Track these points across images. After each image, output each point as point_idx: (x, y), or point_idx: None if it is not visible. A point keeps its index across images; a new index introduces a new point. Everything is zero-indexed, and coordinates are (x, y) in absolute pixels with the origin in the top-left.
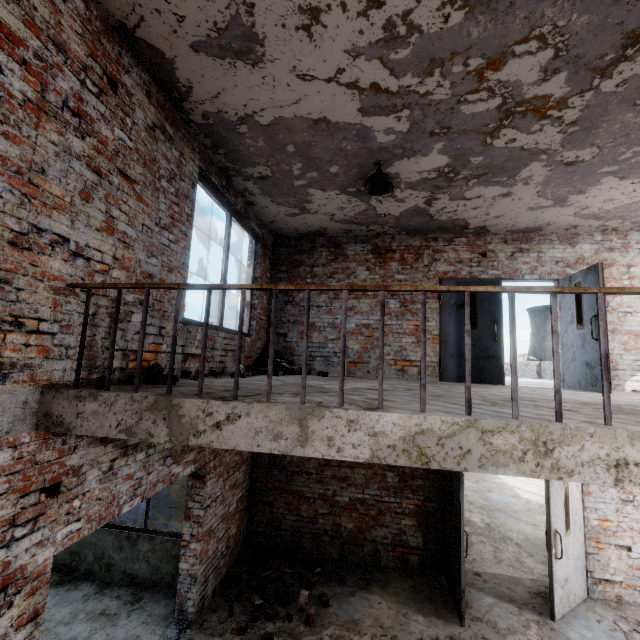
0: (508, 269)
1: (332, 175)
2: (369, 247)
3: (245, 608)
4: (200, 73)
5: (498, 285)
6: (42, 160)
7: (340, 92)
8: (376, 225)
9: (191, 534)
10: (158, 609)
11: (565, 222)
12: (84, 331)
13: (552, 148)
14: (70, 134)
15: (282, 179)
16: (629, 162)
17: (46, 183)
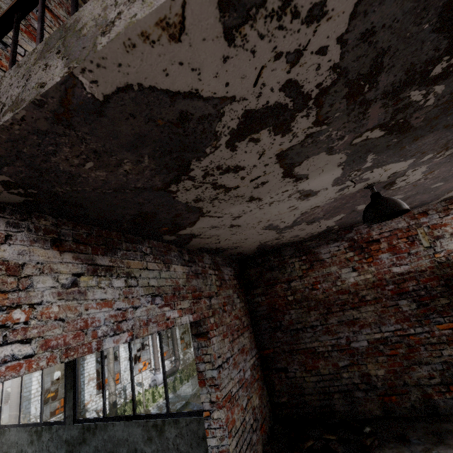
0: None
1: None
2: None
3: None
4: None
5: None
6: None
7: None
8: None
9: (210, 401)
10: None
11: None
12: None
13: None
14: None
15: None
16: None
17: None
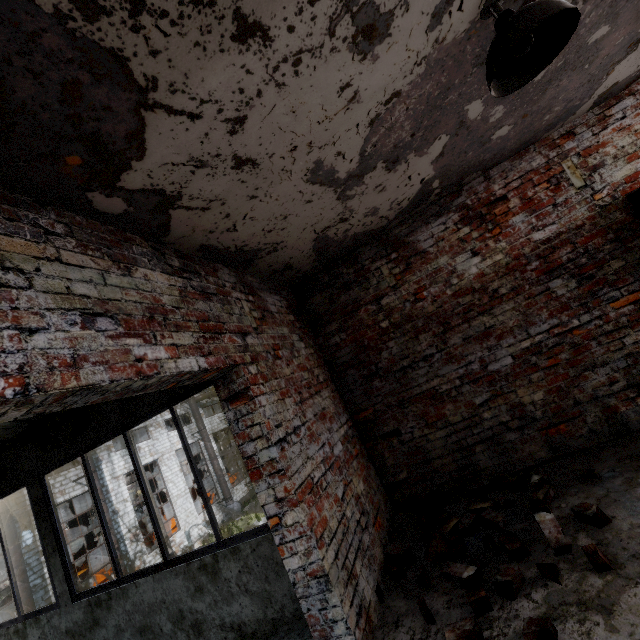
0: None
1: None
2: None
3: (450, 595)
4: None
5: None
6: None
7: None
8: None
9: (276, 500)
10: None
11: None
12: None
13: None
14: None
15: None
16: None
17: None
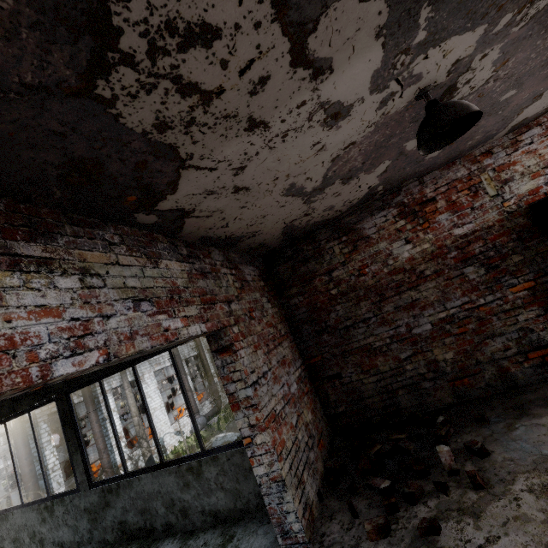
0: None
1: None
2: None
3: (370, 500)
4: None
5: None
6: None
7: None
8: None
9: (249, 425)
10: (256, 542)
11: None
12: None
13: None
14: None
15: None
16: None
17: None
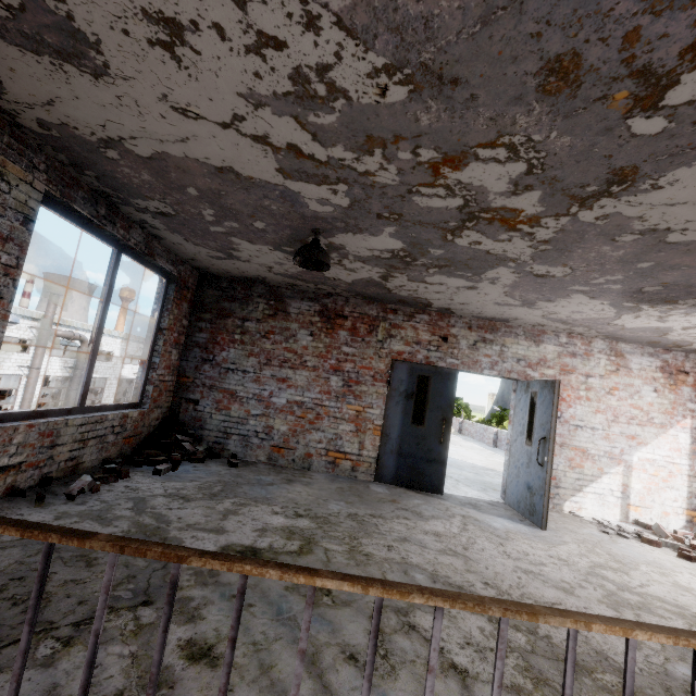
0: (468, 360)
1: (259, 230)
2: (317, 307)
3: None
4: (6, 64)
5: (454, 378)
6: None
7: (245, 143)
8: (326, 285)
9: None
10: None
11: (533, 320)
12: None
13: (522, 259)
14: None
15: (192, 220)
16: (601, 286)
17: None
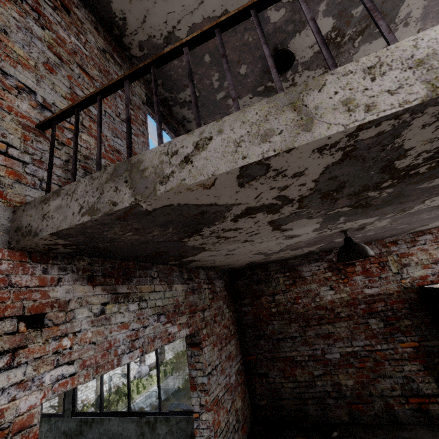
0: None
1: (243, 77)
2: None
3: None
4: None
5: None
6: (4, 25)
7: None
8: None
9: (200, 404)
10: None
11: None
12: (51, 155)
13: None
14: (30, 20)
15: (207, 96)
16: None
17: (9, 42)
